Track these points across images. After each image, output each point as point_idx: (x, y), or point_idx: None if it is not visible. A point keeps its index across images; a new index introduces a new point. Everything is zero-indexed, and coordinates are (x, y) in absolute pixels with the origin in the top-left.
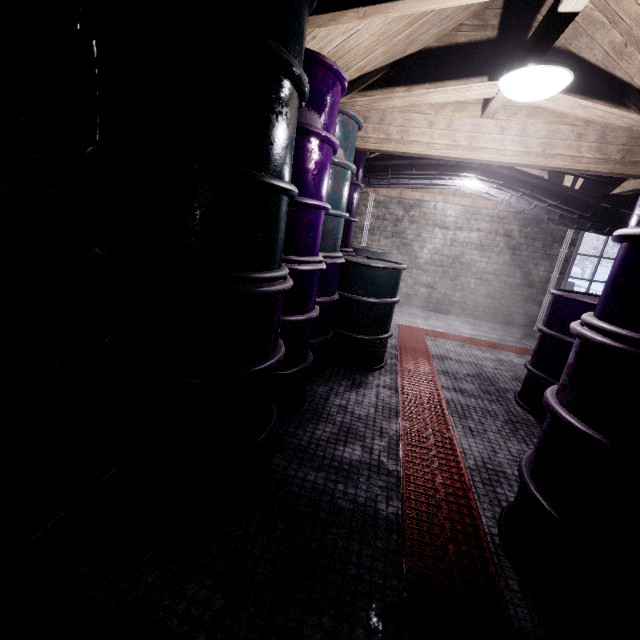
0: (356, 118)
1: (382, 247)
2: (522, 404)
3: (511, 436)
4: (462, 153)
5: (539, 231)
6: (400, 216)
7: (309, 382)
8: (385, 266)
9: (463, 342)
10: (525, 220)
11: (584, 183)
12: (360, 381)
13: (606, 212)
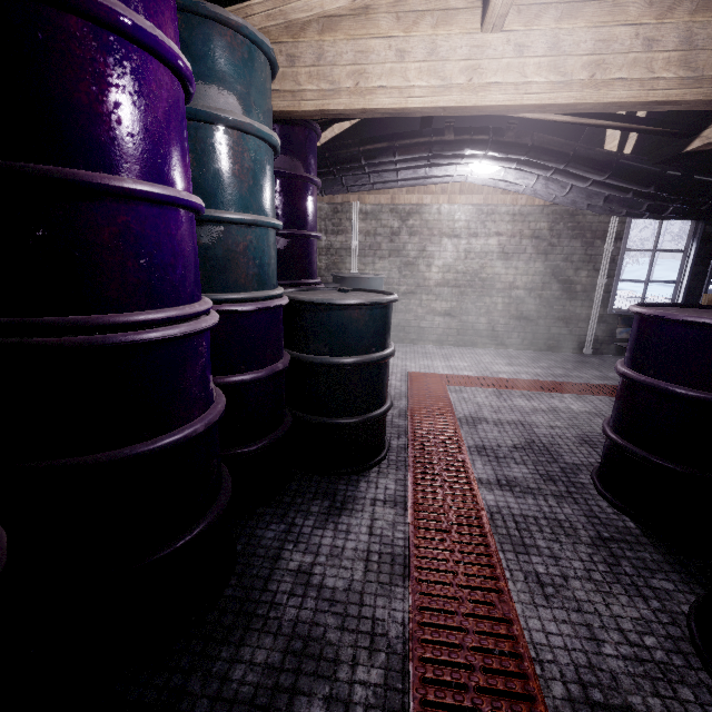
0: (251, 33)
1: (379, 271)
2: (610, 497)
3: (612, 582)
4: (459, 98)
5: (574, 226)
6: (396, 228)
7: (252, 519)
8: (358, 302)
9: (499, 387)
10: (555, 214)
11: (637, 146)
12: (344, 497)
13: (676, 182)
